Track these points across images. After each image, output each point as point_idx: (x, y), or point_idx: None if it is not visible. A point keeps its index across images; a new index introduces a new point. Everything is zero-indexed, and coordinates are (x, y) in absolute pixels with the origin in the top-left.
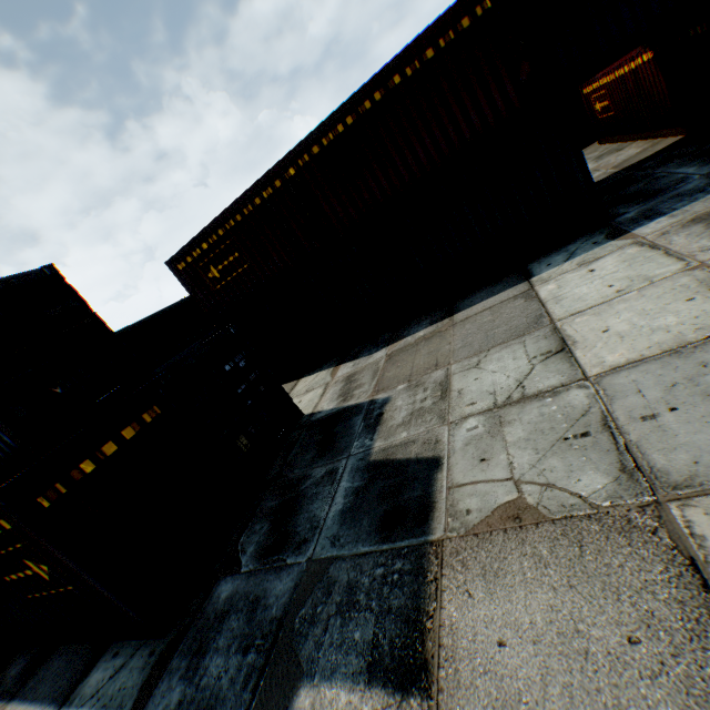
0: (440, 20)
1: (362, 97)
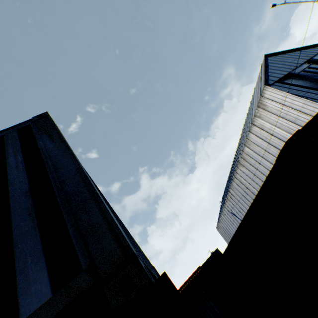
0: (195, 270)
1: (186, 281)
